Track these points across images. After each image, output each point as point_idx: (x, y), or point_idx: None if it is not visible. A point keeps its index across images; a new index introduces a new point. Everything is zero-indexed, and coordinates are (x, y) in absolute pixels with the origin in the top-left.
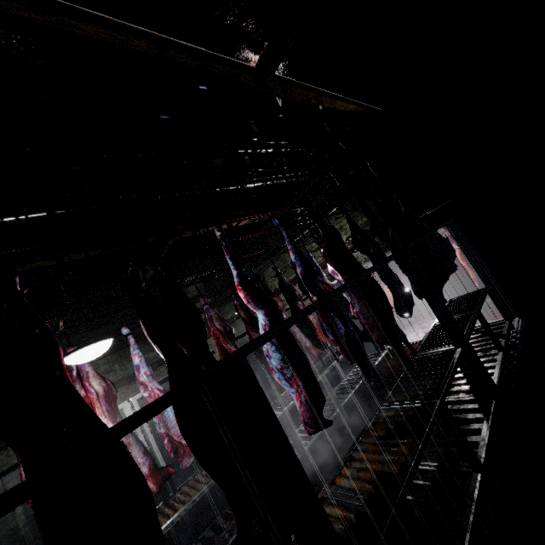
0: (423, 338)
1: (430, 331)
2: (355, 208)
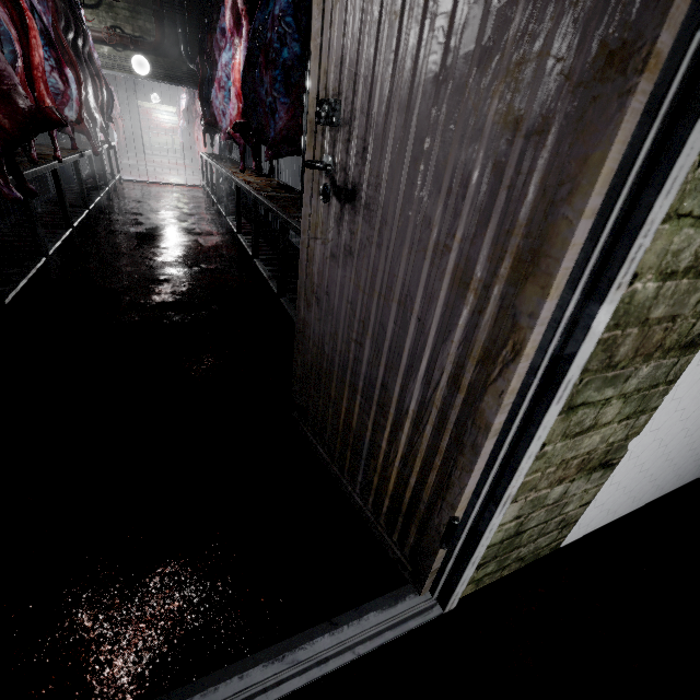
0: (208, 157)
1: (209, 157)
2: (143, 3)
